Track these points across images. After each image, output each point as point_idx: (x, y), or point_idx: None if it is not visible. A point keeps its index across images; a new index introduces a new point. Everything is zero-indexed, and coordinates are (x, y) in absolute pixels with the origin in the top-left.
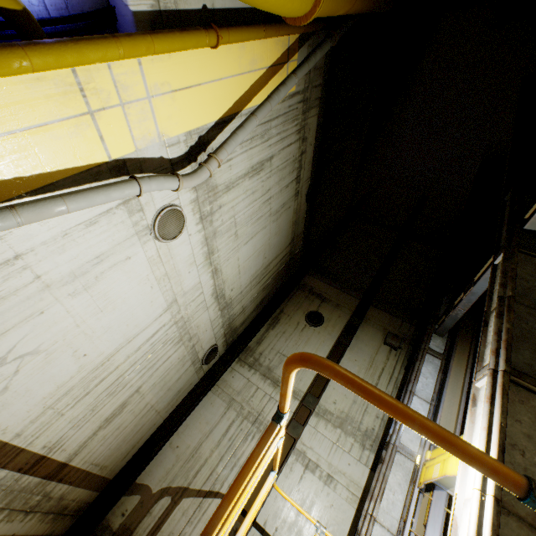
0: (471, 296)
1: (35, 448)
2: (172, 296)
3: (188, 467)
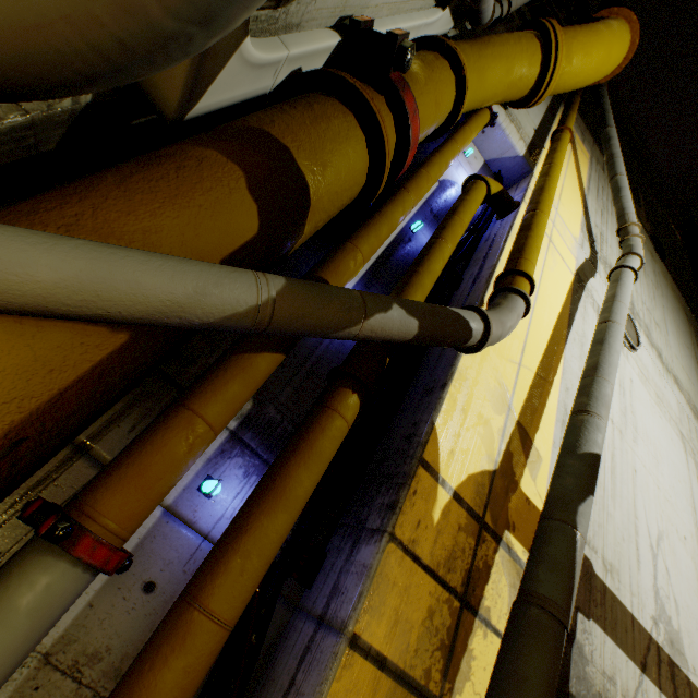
0: None
1: None
2: (675, 427)
3: None
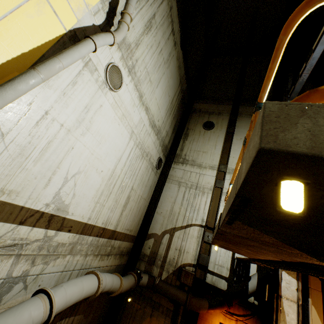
0: (312, 61)
1: (99, 224)
2: (130, 129)
3: (171, 219)
